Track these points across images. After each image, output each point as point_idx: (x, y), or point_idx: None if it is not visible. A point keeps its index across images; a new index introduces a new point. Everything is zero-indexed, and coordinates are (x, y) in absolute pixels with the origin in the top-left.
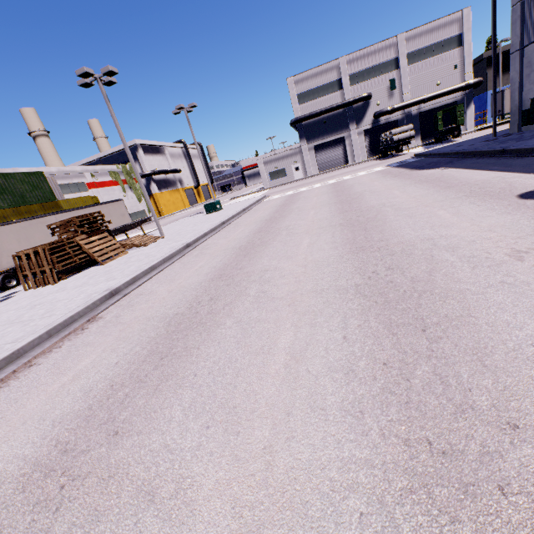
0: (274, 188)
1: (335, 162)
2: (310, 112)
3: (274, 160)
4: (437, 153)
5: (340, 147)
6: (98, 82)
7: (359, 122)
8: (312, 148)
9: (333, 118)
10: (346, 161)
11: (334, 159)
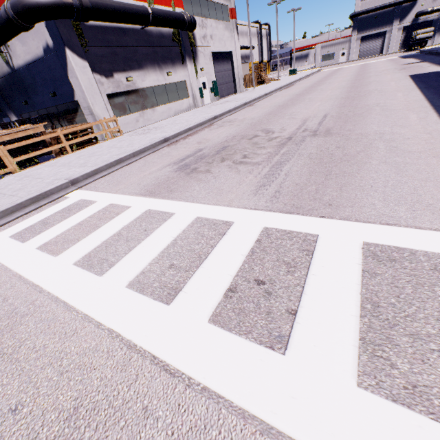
0: (324, 67)
1: (372, 51)
2: (367, 8)
3: (328, 46)
4: (425, 51)
5: (380, 39)
6: (276, 4)
7: (402, 19)
8: (359, 38)
9: (383, 15)
10: (381, 51)
11: (372, 49)
